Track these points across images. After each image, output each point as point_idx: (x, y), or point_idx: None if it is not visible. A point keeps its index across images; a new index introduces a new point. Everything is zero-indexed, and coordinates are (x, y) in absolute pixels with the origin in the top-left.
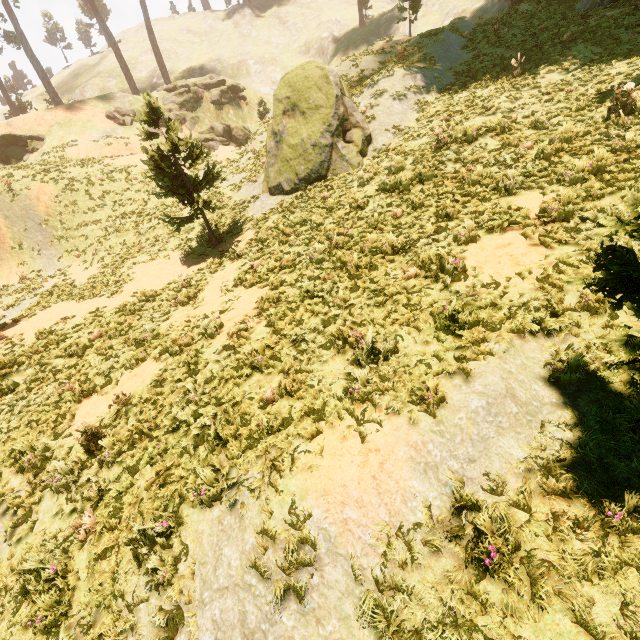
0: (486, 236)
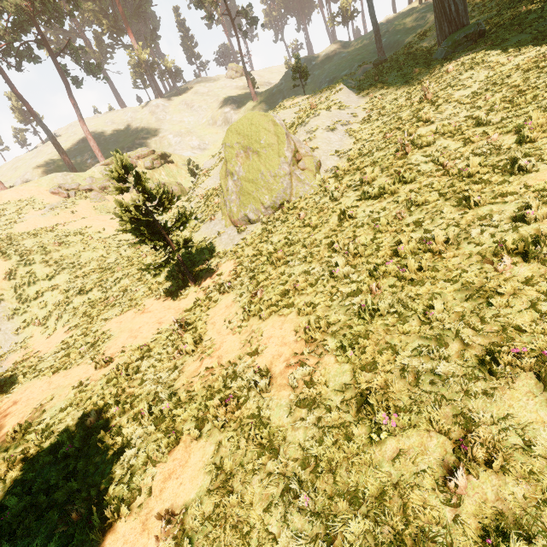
0: None
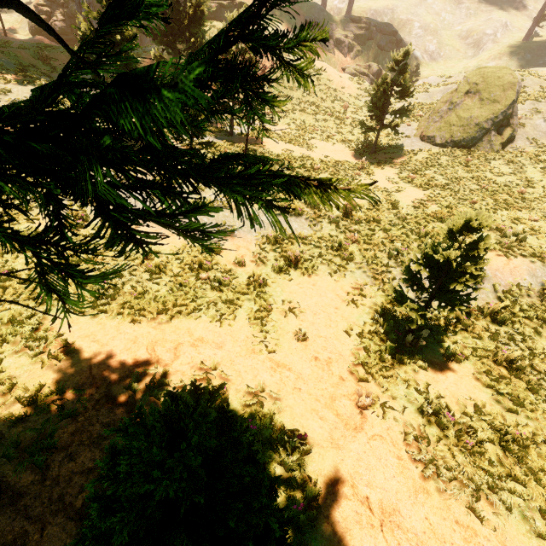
0: None
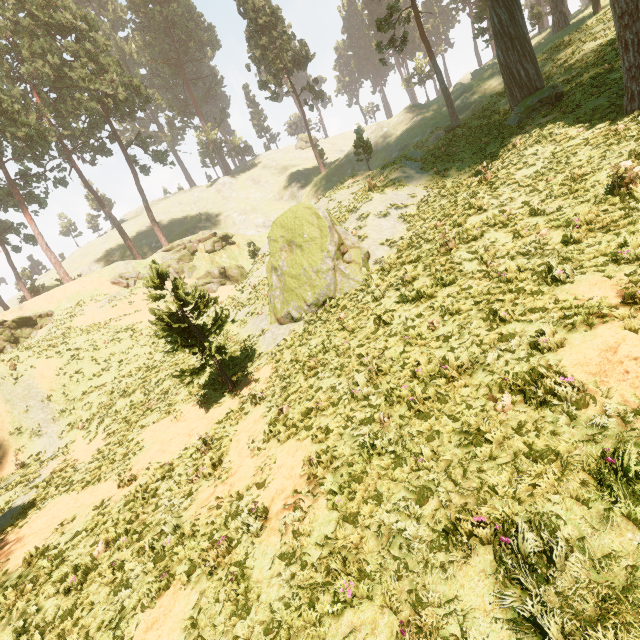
0: (573, 336)
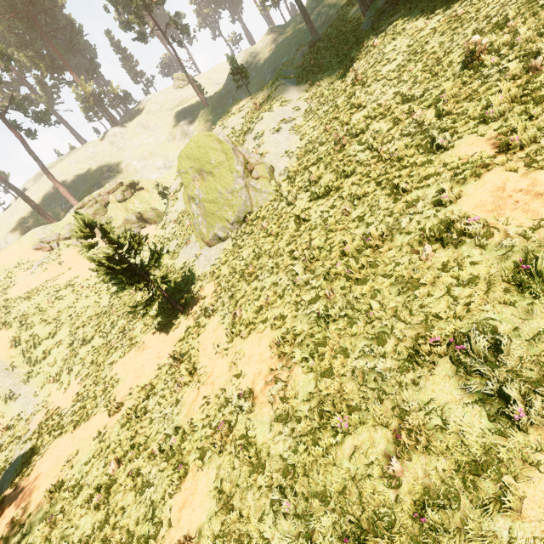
0: (466, 188)
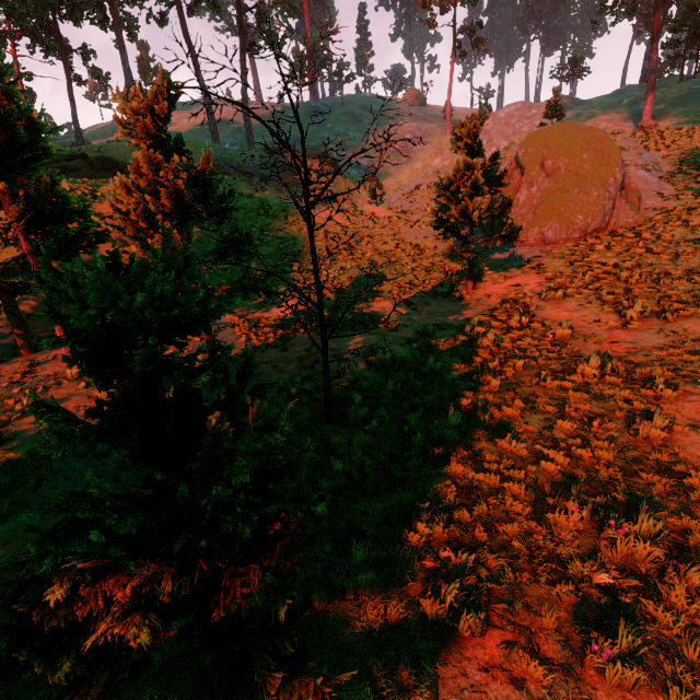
0: None
